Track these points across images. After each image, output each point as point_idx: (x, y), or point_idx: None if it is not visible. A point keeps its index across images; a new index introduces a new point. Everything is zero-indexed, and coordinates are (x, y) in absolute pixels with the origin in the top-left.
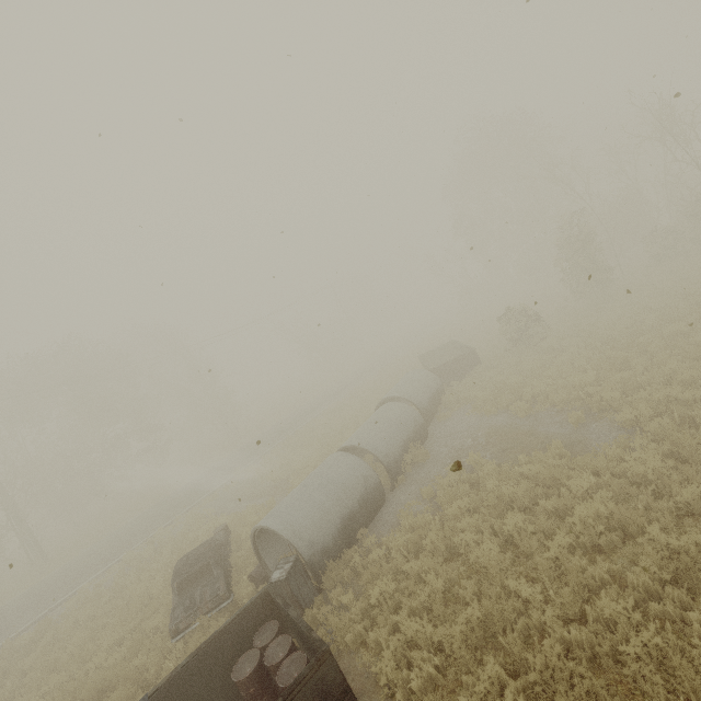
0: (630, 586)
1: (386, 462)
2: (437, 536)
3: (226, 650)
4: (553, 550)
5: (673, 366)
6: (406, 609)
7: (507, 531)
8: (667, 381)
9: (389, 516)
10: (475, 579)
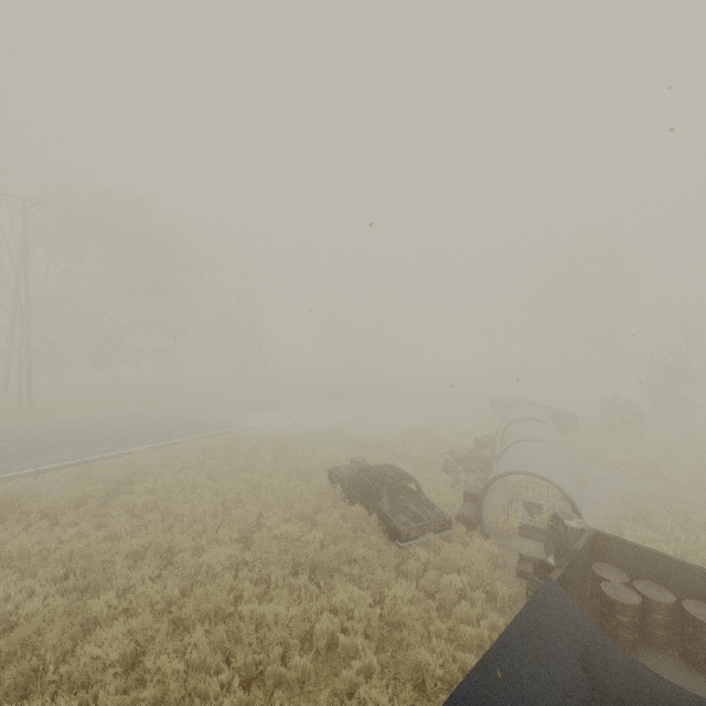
0: None
1: None
2: None
3: (577, 571)
4: None
5: None
6: None
7: None
8: None
9: (587, 521)
10: None
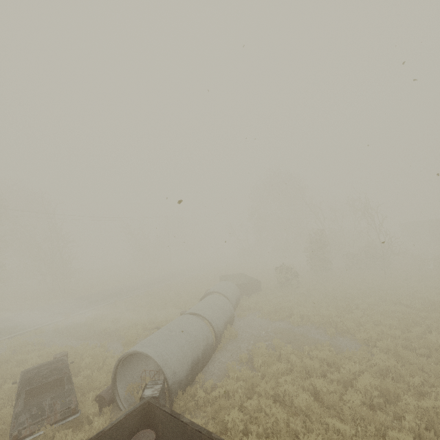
0: (403, 430)
1: (216, 331)
2: (267, 385)
3: None
4: (355, 401)
5: (378, 317)
6: (255, 434)
7: (312, 389)
8: (373, 325)
9: (215, 369)
10: (300, 418)
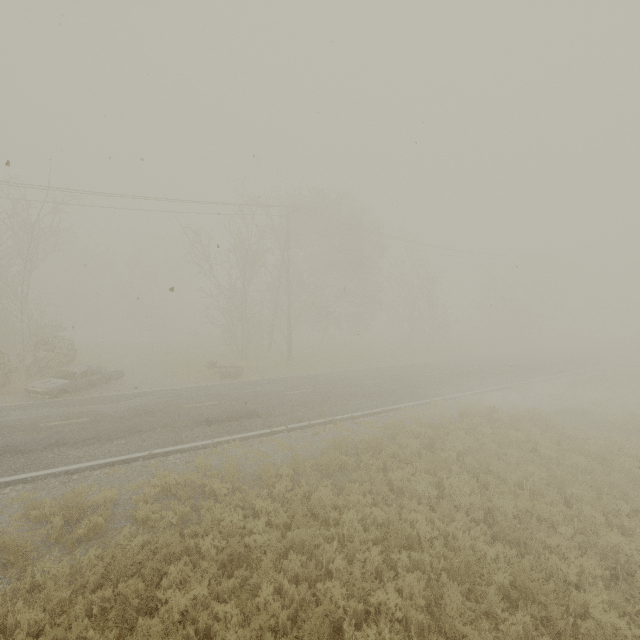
0: None
1: None
2: None
3: None
4: None
5: None
6: None
7: None
8: None
9: None
10: None
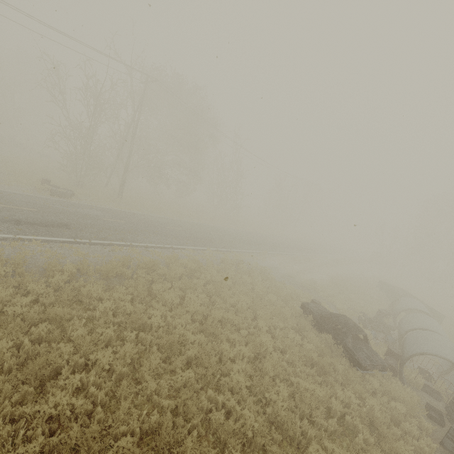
0: None
1: None
2: None
3: None
4: None
5: None
6: None
7: None
8: None
9: None
10: None
